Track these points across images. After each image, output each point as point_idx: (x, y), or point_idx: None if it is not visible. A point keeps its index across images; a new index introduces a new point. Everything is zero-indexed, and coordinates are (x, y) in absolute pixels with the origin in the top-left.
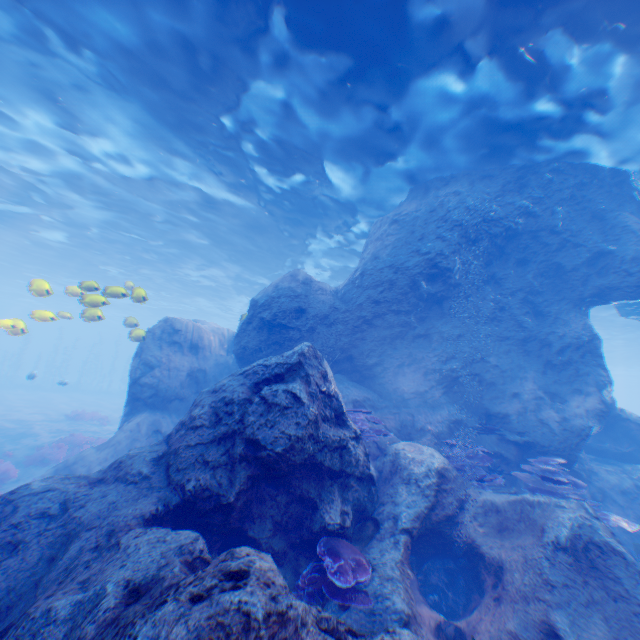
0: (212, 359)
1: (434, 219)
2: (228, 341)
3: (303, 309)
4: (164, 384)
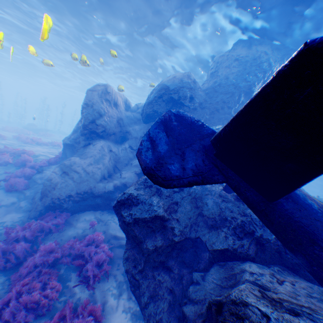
0: (124, 114)
1: (254, 65)
2: (124, 103)
3: (192, 98)
4: (108, 126)
